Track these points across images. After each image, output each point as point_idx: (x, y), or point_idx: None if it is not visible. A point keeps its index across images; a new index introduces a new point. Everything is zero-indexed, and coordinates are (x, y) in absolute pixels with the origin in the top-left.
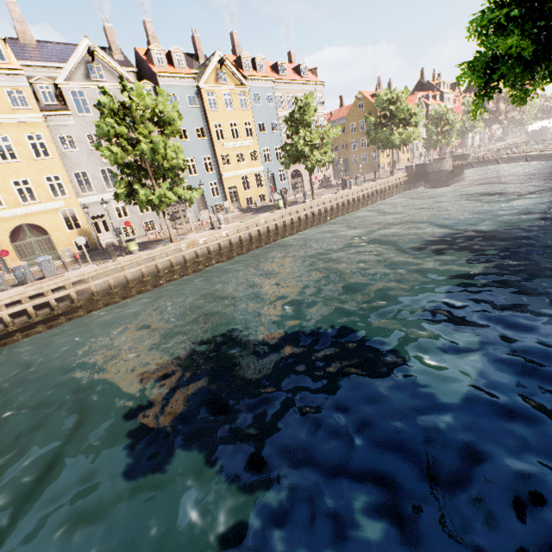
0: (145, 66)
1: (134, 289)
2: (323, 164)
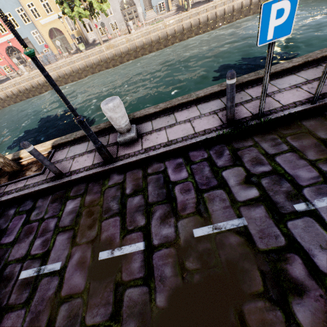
0: None
1: (83, 74)
2: None
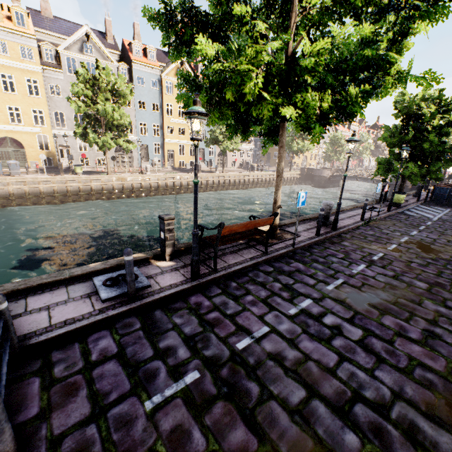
0: (126, 53)
1: (71, 198)
2: (232, 149)
